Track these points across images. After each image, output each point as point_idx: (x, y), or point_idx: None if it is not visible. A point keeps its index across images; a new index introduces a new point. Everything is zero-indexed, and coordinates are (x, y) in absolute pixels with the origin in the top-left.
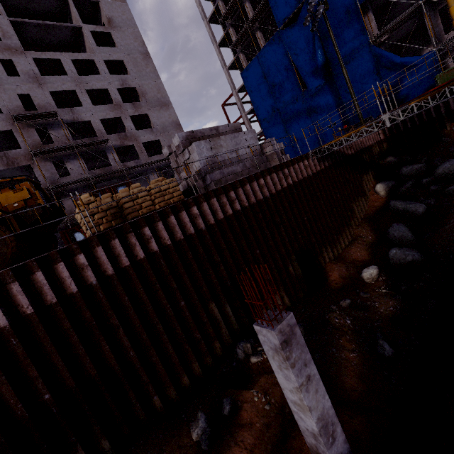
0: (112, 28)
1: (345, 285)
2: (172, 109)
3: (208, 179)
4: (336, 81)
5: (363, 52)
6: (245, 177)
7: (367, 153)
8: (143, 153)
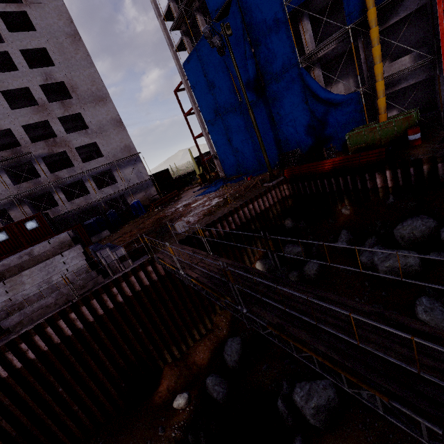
0: (27, 5)
1: (165, 402)
2: (110, 104)
3: (2, 326)
4: (269, 99)
5: (292, 73)
6: (44, 321)
7: (259, 219)
8: (77, 159)
